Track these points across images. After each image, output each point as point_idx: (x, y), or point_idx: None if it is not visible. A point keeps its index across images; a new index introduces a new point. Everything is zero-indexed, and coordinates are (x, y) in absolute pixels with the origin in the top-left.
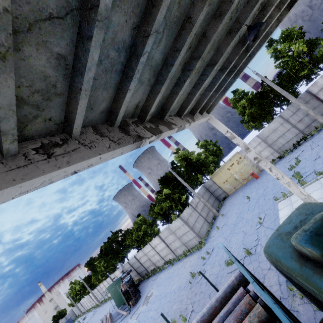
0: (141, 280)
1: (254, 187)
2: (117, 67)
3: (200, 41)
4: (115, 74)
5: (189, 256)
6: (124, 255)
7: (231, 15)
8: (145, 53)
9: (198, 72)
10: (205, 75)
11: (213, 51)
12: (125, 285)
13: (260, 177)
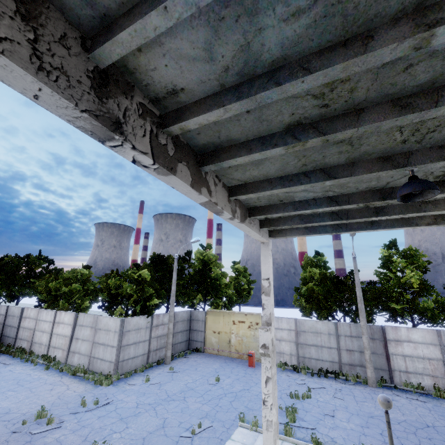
0: None
1: (237, 373)
2: None
3: (346, 114)
4: None
5: (76, 380)
6: (18, 294)
7: (409, 137)
8: None
9: (304, 164)
10: (308, 177)
11: (346, 160)
12: None
13: (254, 369)
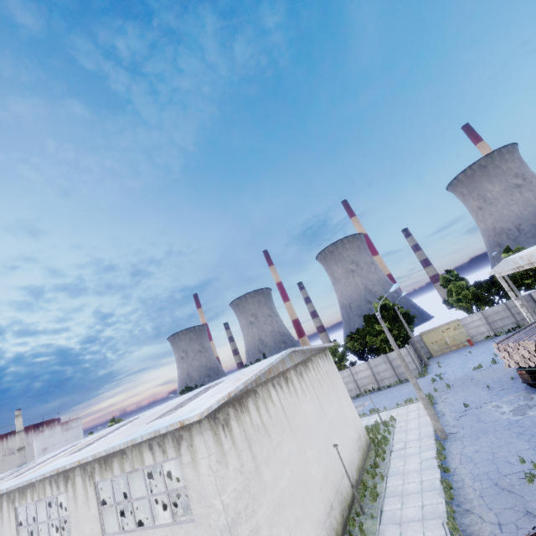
0: None
1: (471, 349)
2: None
3: None
4: None
5: (407, 382)
6: None
7: None
8: None
9: None
10: None
11: None
12: None
13: (475, 345)
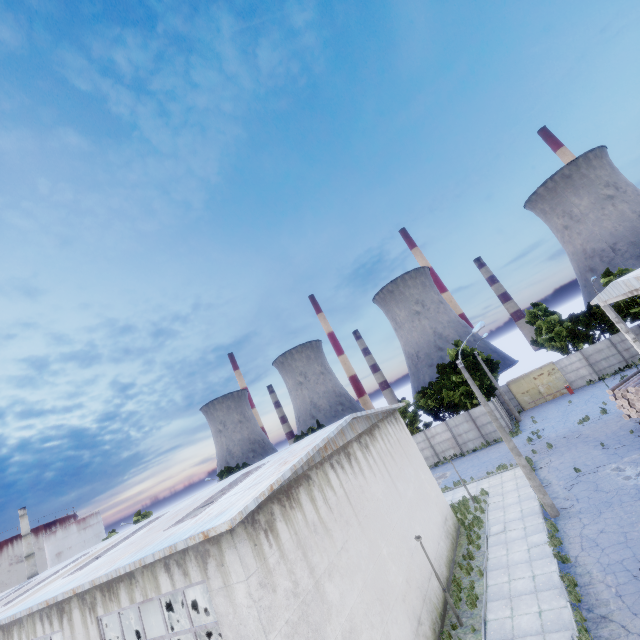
0: None
1: (572, 398)
2: None
3: None
4: None
5: (496, 444)
6: None
7: None
8: None
9: None
10: None
11: None
12: None
13: (576, 393)
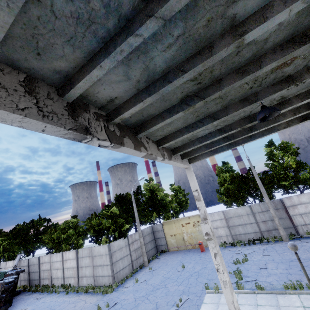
0: (25, 290)
1: (195, 258)
2: (99, 30)
3: (212, 84)
4: (92, 37)
5: (89, 295)
6: (33, 249)
7: (253, 85)
8: (139, 35)
9: (197, 116)
10: (202, 123)
11: (221, 107)
12: (0, 287)
13: (205, 252)
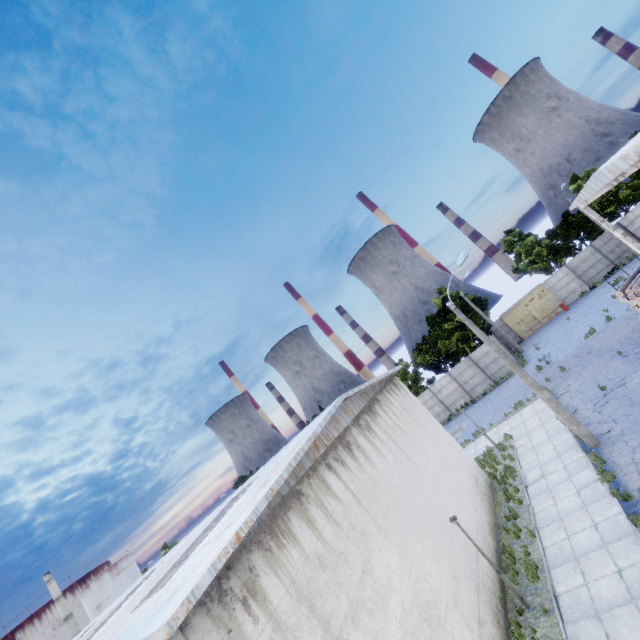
0: None
1: (568, 315)
2: None
3: None
4: None
5: (505, 381)
6: None
7: None
8: None
9: None
10: None
11: None
12: None
13: (571, 308)
